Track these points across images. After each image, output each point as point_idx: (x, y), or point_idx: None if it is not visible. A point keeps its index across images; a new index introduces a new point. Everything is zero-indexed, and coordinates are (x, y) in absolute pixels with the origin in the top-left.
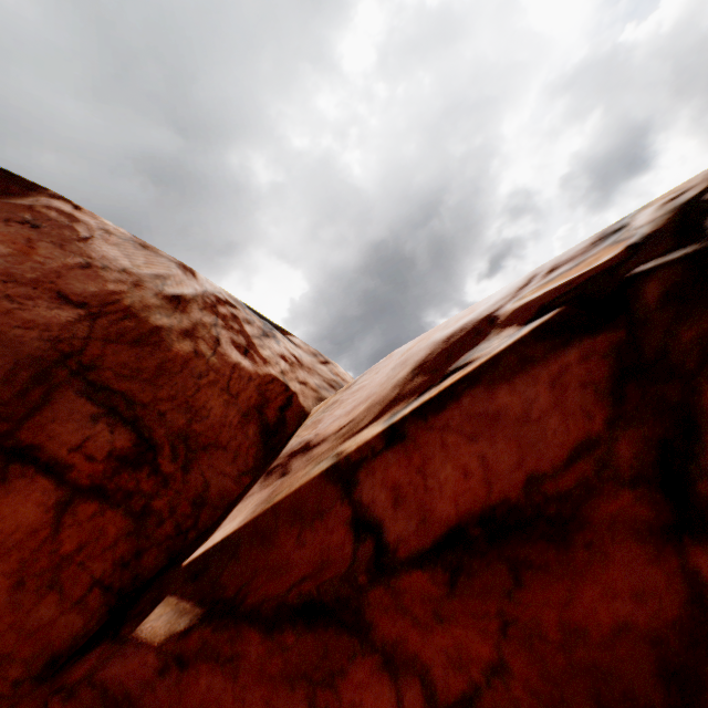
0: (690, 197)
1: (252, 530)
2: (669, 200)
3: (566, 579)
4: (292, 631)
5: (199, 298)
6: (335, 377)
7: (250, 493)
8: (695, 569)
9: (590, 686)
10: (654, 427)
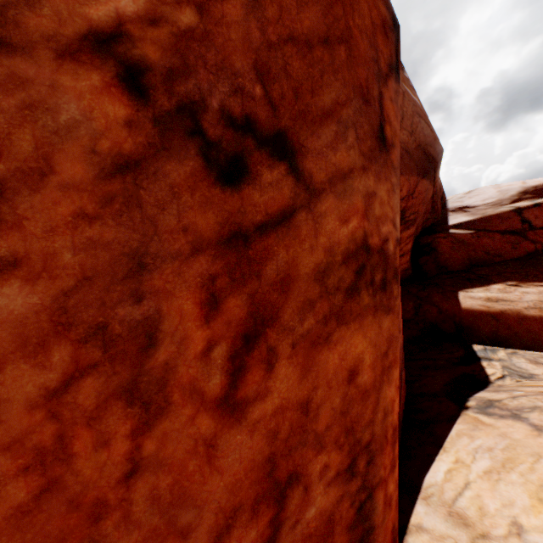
0: None
1: (480, 219)
2: None
3: None
4: (507, 235)
5: None
6: None
7: (451, 215)
8: None
9: None
10: None
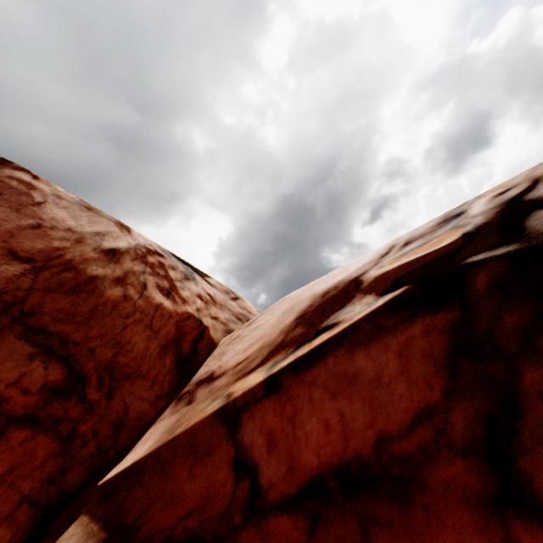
0: (514, 195)
1: (155, 459)
2: (498, 194)
3: (407, 539)
4: None
5: (132, 250)
6: (243, 311)
7: (162, 417)
8: (517, 542)
9: None
10: (483, 401)
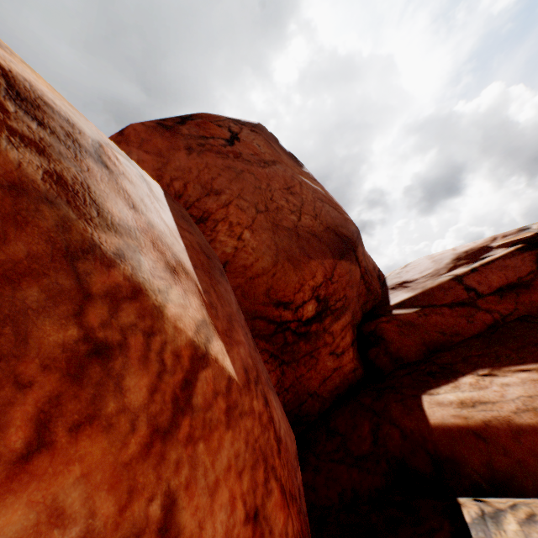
0: None
1: (422, 293)
2: None
3: (529, 294)
4: (457, 308)
5: None
6: None
7: (391, 293)
8: None
9: (535, 309)
10: None
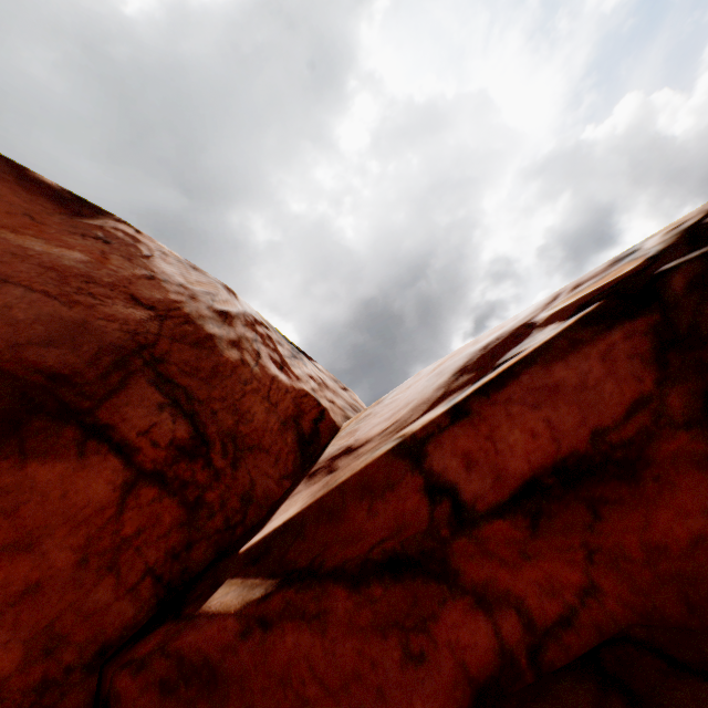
0: (691, 223)
1: (317, 509)
2: (672, 229)
3: (641, 507)
4: (379, 584)
5: (241, 316)
6: (355, 403)
7: (296, 492)
8: None
9: (677, 591)
10: (696, 382)
